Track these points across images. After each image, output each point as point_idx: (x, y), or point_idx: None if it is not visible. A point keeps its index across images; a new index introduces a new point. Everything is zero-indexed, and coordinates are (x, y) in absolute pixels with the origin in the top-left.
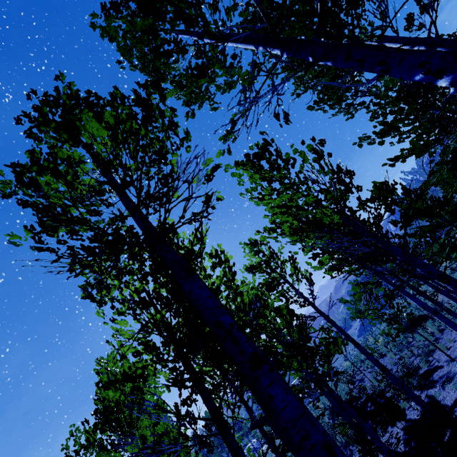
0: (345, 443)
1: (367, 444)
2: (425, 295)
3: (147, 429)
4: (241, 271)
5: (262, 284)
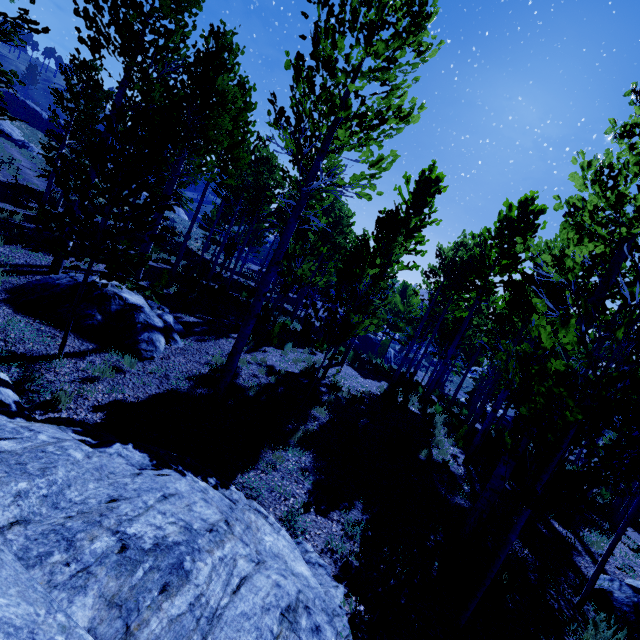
0: None
1: None
2: None
3: None
4: None
5: None
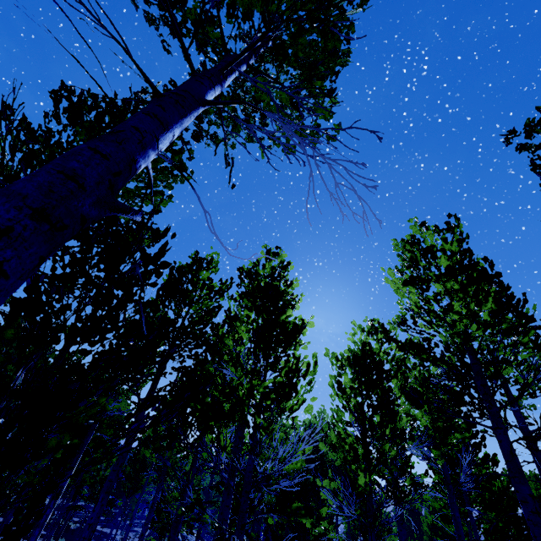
0: None
1: None
2: None
3: None
4: None
5: None
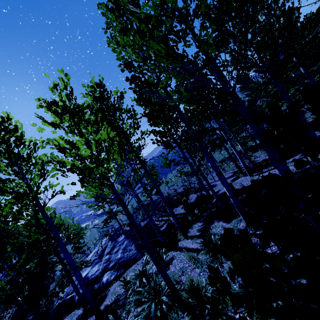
0: (143, 219)
1: (184, 199)
2: (225, 146)
3: (105, 134)
4: (131, 99)
5: (144, 113)
